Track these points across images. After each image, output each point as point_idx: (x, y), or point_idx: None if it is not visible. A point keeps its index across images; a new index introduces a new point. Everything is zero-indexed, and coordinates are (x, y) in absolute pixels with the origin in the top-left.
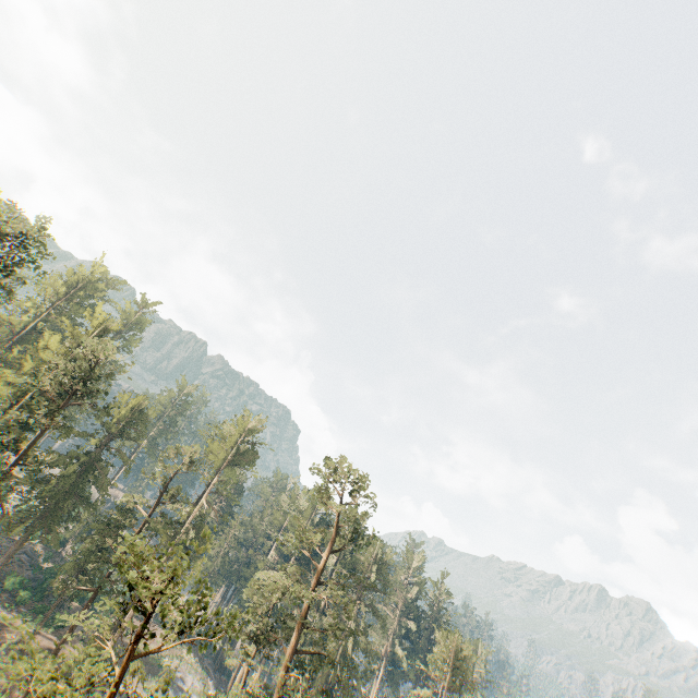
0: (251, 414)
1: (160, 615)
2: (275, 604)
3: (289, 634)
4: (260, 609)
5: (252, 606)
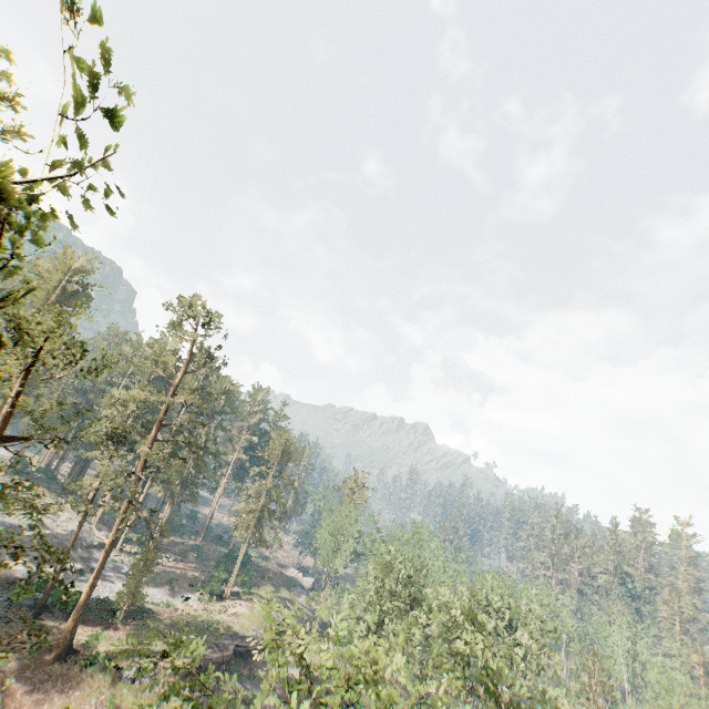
0: (75, 253)
1: (43, 361)
2: (130, 415)
3: (146, 432)
4: (115, 419)
5: (106, 420)
